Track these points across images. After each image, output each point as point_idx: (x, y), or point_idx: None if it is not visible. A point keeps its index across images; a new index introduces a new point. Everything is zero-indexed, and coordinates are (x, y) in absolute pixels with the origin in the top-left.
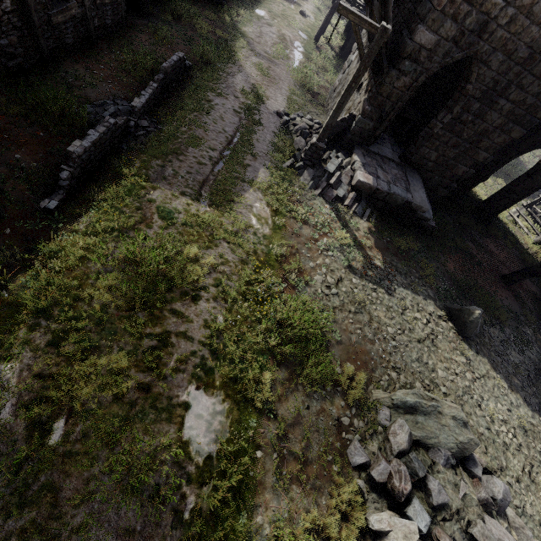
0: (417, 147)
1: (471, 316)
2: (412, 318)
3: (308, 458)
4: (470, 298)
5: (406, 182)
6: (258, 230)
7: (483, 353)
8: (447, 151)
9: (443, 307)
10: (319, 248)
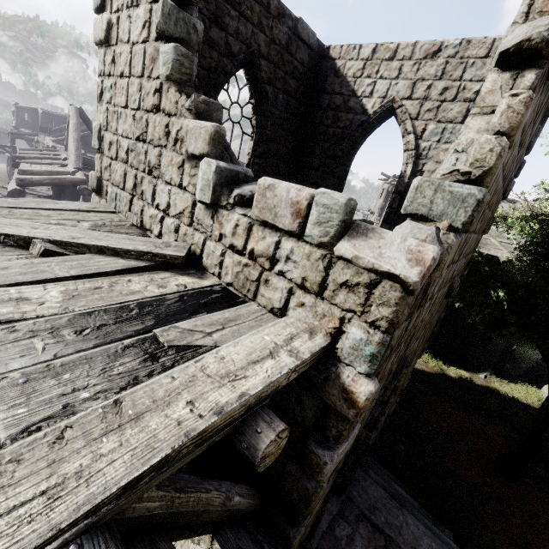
0: (352, 470)
1: None
2: None
3: None
4: None
5: (389, 545)
6: None
7: None
8: None
9: None
10: None
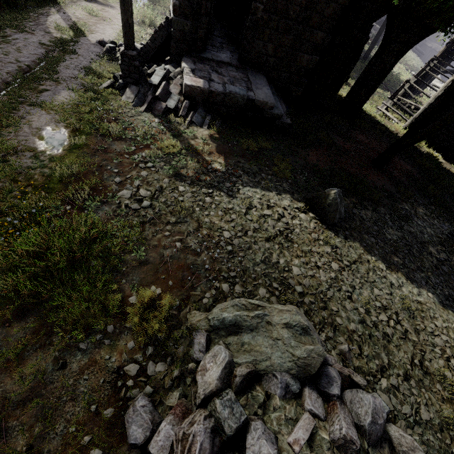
0: (249, 42)
1: (327, 199)
2: (257, 216)
3: (39, 453)
4: (336, 186)
5: (247, 82)
6: (37, 152)
7: (353, 238)
8: (282, 39)
9: (302, 199)
10: (135, 162)
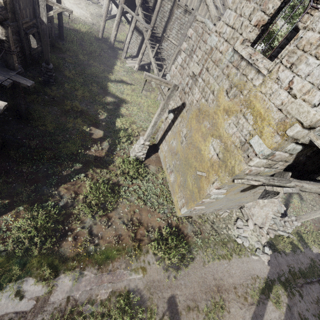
0: None
1: None
2: None
3: None
4: None
5: None
6: None
7: None
8: None
9: None
10: None
